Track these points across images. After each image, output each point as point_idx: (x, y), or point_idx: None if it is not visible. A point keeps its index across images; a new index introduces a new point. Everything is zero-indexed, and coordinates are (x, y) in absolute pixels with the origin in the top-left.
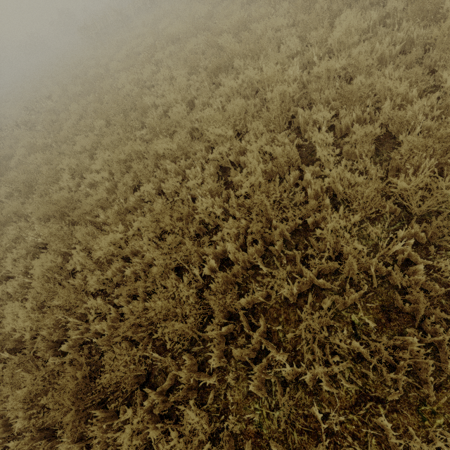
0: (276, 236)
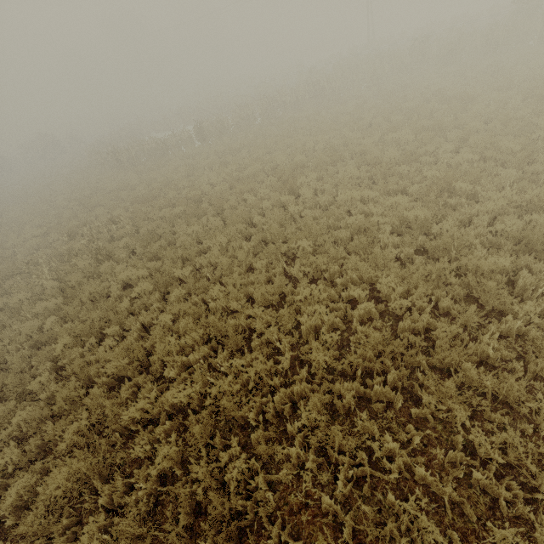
0: None
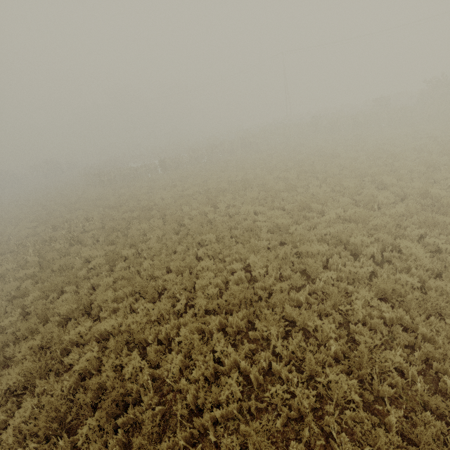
0: None
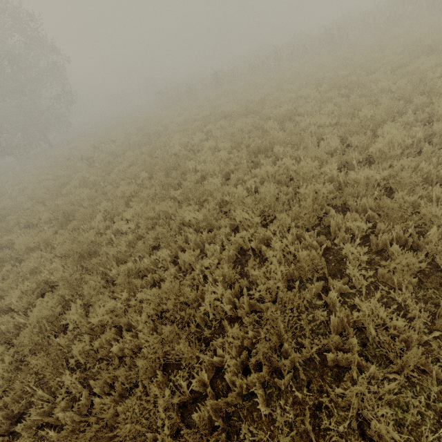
0: (285, 364)
